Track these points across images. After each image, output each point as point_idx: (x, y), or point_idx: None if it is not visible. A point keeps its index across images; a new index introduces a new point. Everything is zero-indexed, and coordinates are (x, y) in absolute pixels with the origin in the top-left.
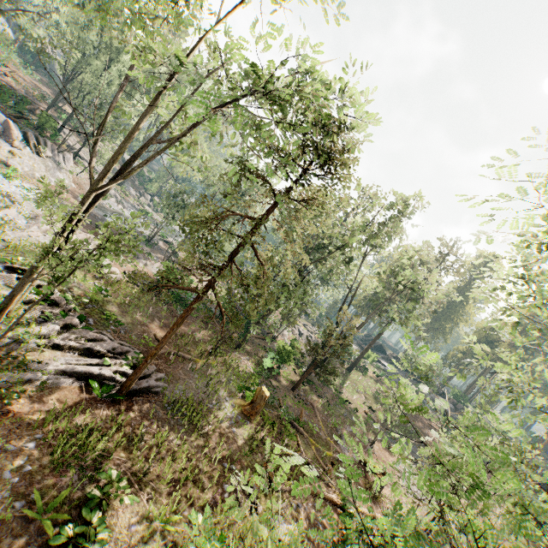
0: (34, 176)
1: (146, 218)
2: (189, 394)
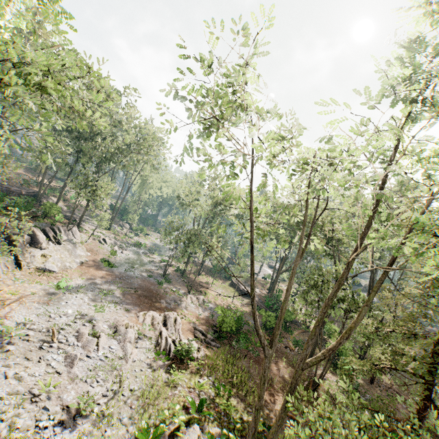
0: (66, 267)
1: (141, 249)
2: None
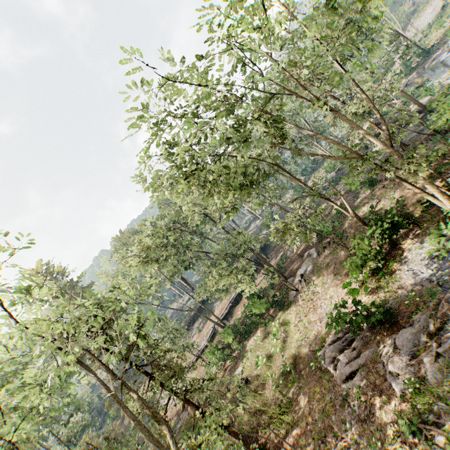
0: None
1: None
2: None
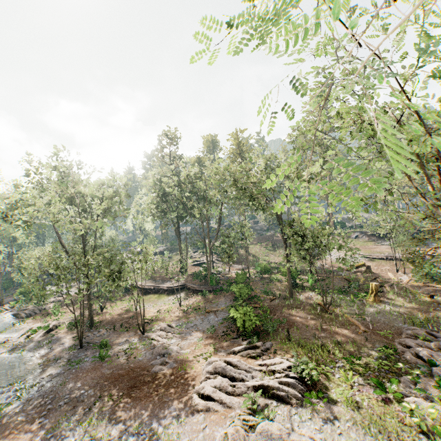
0: None
1: None
2: (397, 322)
